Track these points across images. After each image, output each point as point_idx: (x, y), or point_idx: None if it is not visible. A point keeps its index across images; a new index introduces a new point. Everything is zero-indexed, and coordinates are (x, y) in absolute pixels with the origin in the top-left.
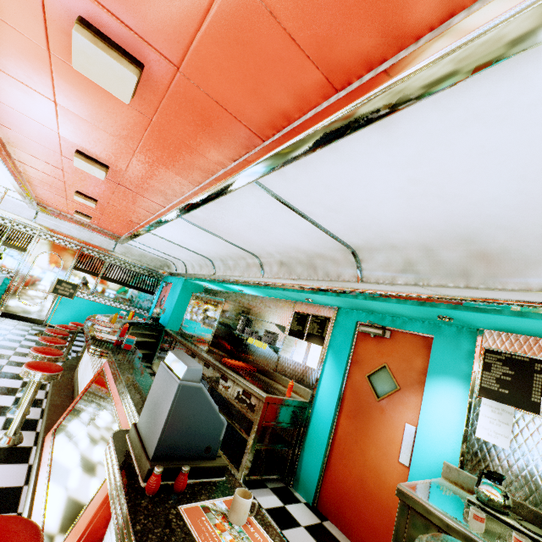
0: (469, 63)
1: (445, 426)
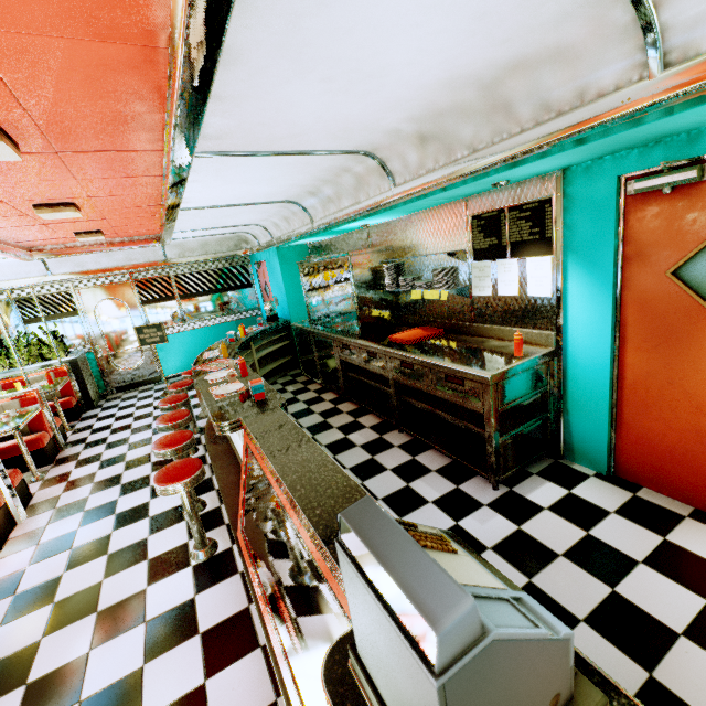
0: None
1: None
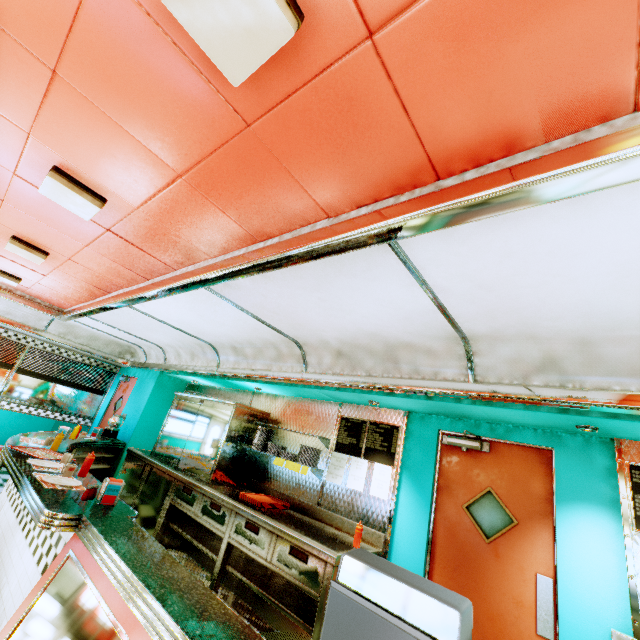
0: None
1: (597, 575)
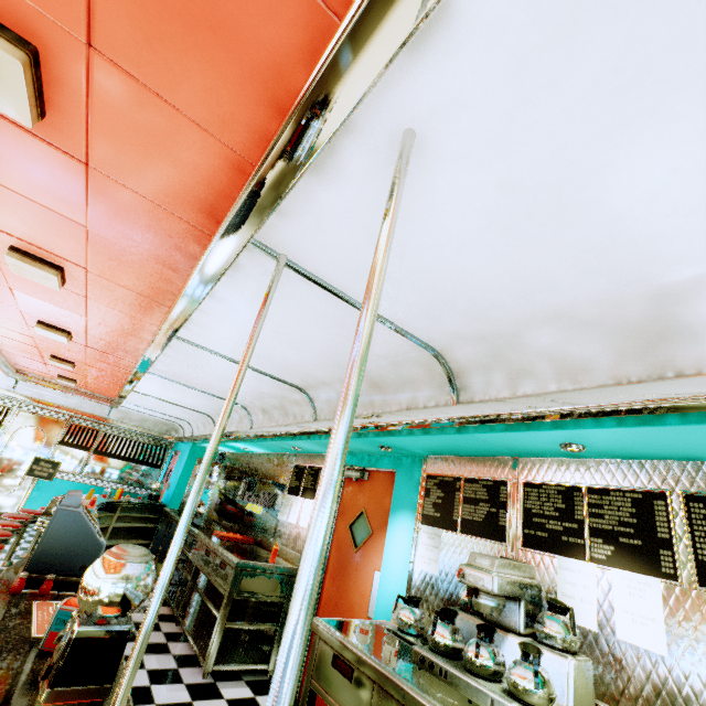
0: (209, 277)
1: (399, 564)
